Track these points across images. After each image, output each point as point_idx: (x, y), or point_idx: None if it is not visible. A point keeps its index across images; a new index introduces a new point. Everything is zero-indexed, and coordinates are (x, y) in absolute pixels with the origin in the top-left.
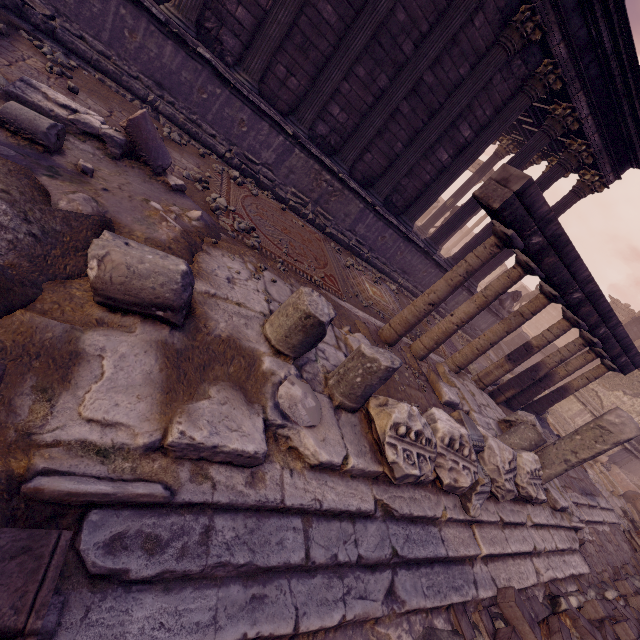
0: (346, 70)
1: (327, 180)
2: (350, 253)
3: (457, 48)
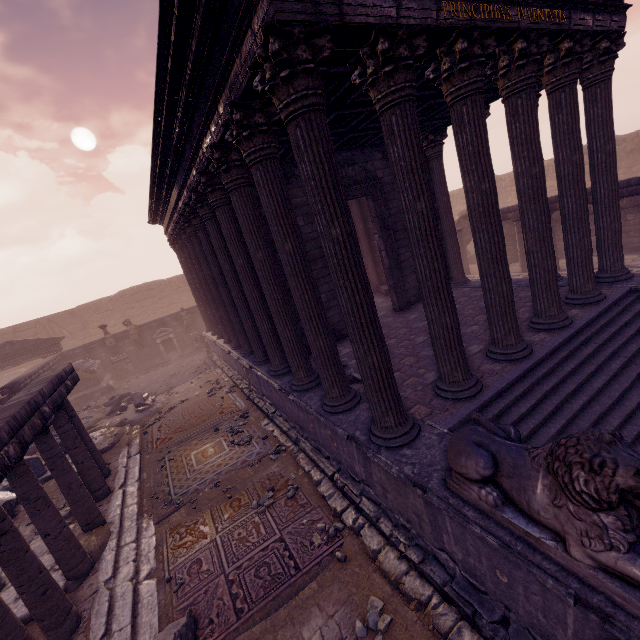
0: (222, 308)
1: (243, 366)
2: (264, 416)
3: None
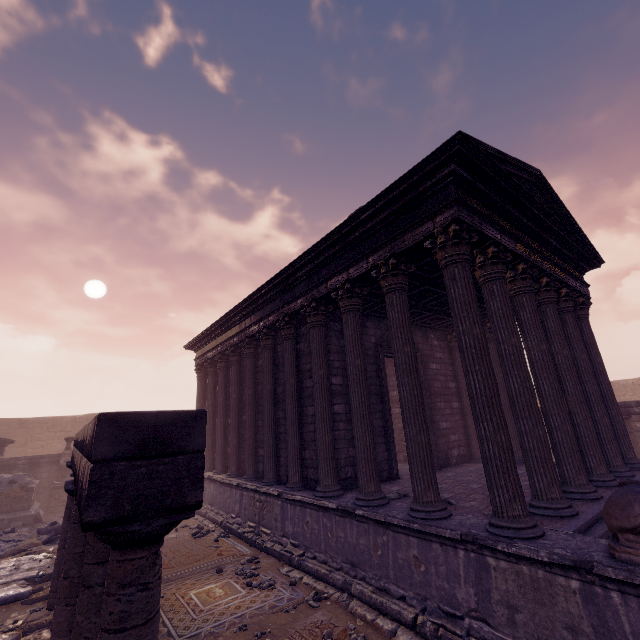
0: (250, 431)
1: (258, 499)
2: (282, 563)
3: (280, 366)
